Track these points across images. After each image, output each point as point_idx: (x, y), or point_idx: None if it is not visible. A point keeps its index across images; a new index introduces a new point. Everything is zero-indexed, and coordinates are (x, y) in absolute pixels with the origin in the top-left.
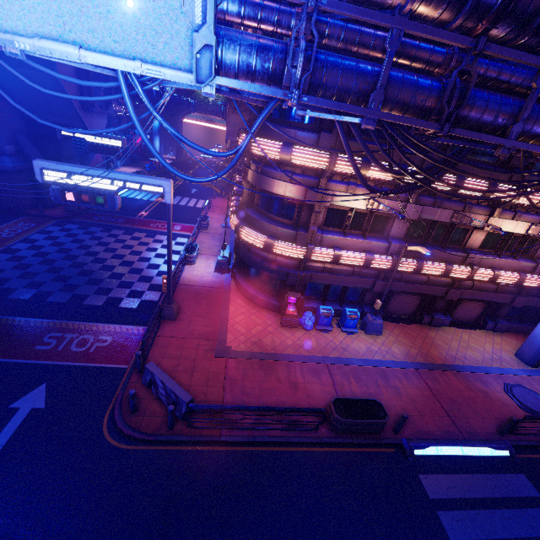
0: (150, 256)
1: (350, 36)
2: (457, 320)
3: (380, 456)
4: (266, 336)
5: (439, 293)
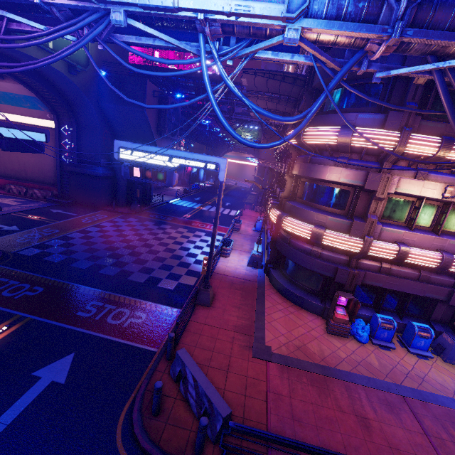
0: (190, 247)
1: None
2: None
3: None
4: (310, 341)
5: None
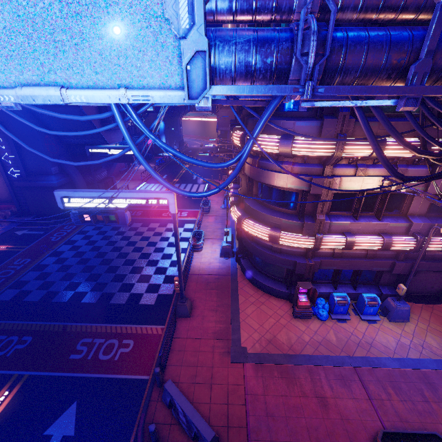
0: (164, 246)
1: (371, 1)
2: None
3: None
4: (280, 331)
5: None
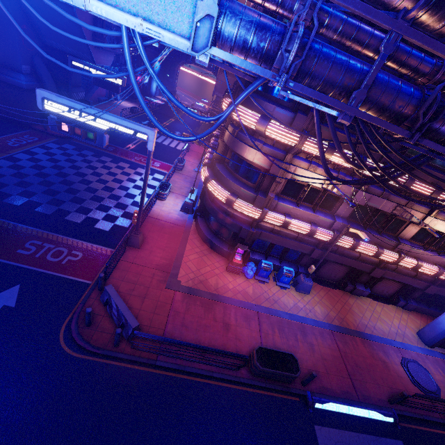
0: (129, 186)
1: (348, 30)
2: (375, 293)
3: (285, 403)
4: (212, 277)
5: (365, 269)
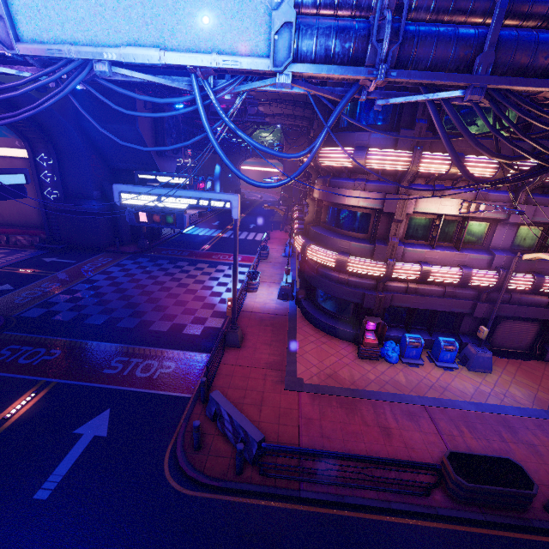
0: (213, 285)
1: (443, 3)
2: None
3: (532, 548)
4: (342, 368)
5: None
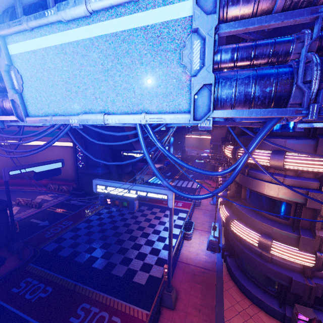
0: (160, 229)
1: None
2: None
3: None
4: None
5: None
